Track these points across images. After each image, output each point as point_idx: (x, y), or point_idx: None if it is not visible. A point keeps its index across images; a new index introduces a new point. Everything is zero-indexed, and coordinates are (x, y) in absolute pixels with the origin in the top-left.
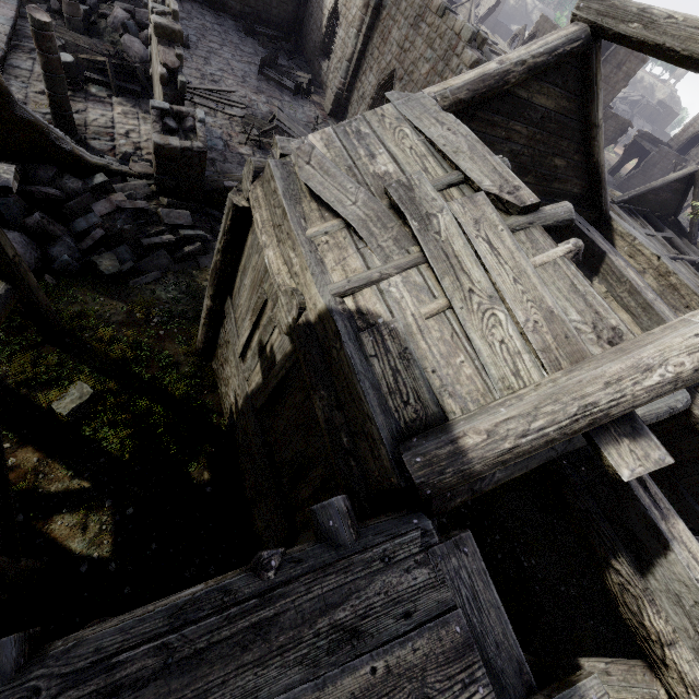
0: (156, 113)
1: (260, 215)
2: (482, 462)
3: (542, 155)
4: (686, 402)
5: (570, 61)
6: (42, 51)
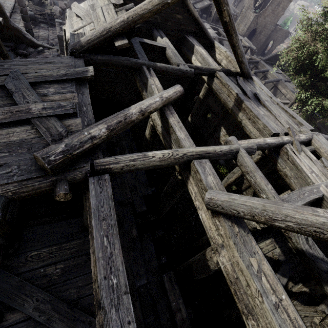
0: (57, 23)
1: (66, 26)
2: (84, 42)
3: (170, 13)
4: (191, 71)
5: None
6: (20, 6)
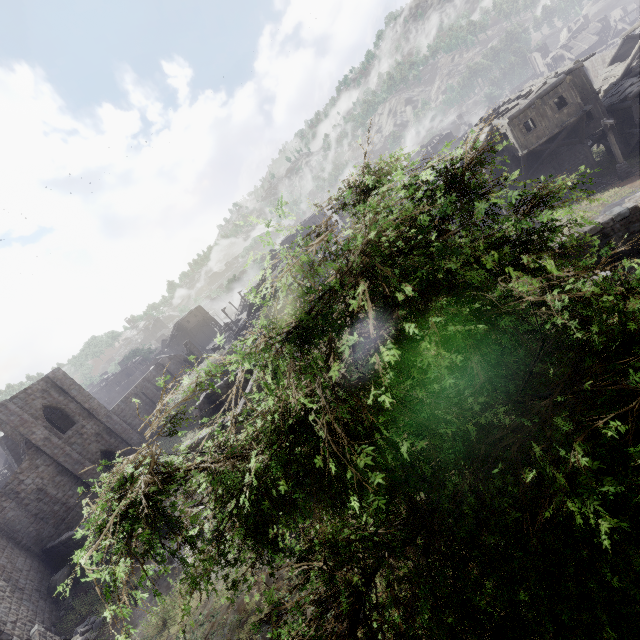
0: None
1: None
2: (619, 78)
3: None
4: None
5: (625, 42)
6: None
